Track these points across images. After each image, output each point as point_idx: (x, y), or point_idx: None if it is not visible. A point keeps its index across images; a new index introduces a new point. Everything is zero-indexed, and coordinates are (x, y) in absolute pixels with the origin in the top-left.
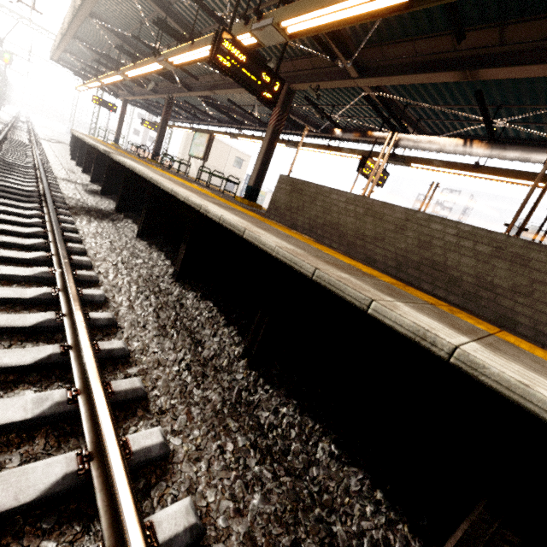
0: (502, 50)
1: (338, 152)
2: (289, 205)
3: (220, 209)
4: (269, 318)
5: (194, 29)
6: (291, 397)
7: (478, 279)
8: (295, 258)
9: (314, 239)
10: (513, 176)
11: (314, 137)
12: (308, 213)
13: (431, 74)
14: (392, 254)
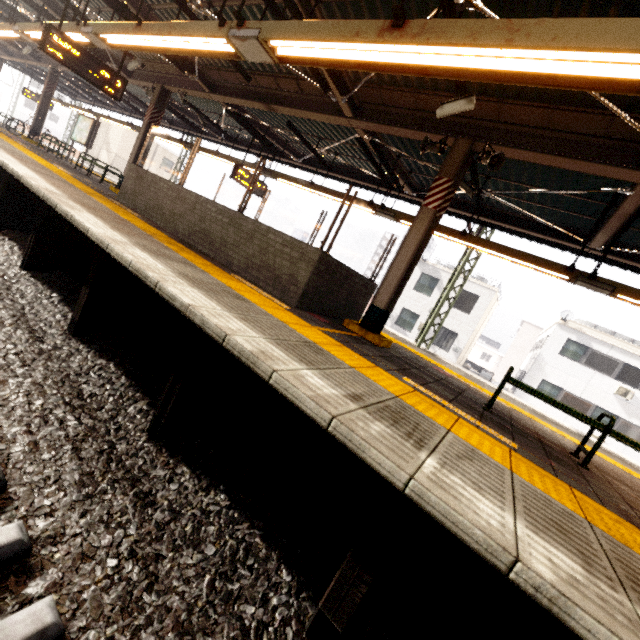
0: (284, 95)
1: (225, 160)
2: (133, 190)
3: (28, 171)
4: (36, 235)
5: (60, 6)
6: (47, 284)
7: (222, 240)
8: (38, 190)
9: (146, 218)
10: (330, 194)
11: (222, 144)
12: (145, 197)
13: (249, 102)
14: (187, 227)
